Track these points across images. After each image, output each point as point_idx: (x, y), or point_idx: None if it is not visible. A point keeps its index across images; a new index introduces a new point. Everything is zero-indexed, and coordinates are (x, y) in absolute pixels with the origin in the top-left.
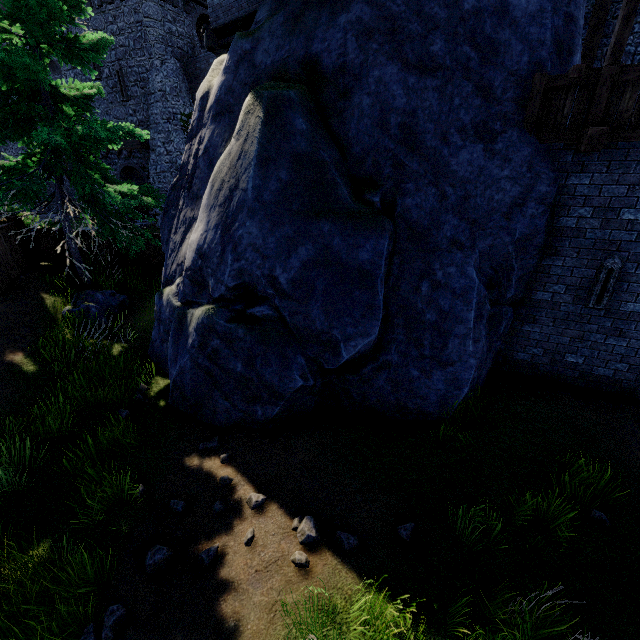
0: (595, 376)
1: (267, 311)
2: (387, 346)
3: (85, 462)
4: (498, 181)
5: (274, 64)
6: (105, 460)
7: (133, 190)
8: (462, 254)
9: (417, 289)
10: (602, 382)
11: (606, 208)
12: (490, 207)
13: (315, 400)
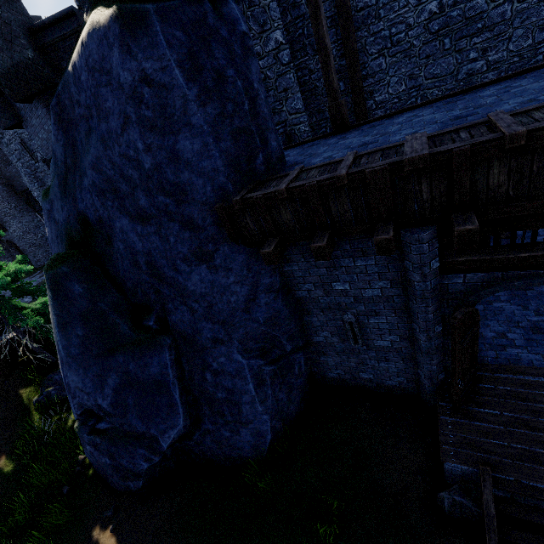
0: (388, 385)
1: (106, 426)
2: (203, 418)
3: (40, 541)
4: (229, 287)
5: (64, 221)
6: (51, 537)
7: (45, 301)
8: (225, 347)
9: (204, 378)
10: (395, 389)
11: (321, 283)
12: (231, 308)
13: (173, 460)
